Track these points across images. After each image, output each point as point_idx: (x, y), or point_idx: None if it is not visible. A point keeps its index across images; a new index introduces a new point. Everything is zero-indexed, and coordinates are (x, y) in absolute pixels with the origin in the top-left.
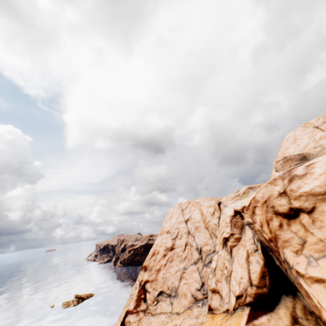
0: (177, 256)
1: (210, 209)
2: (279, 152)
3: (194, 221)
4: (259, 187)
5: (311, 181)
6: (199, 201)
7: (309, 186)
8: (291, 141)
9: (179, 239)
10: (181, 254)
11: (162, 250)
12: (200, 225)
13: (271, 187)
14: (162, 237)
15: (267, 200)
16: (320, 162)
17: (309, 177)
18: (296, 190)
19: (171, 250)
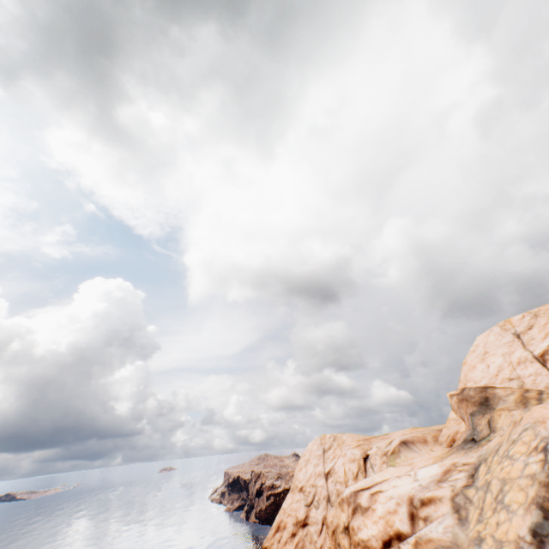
0: (309, 541)
1: (353, 465)
2: (462, 372)
3: (336, 480)
4: (421, 441)
5: (371, 524)
6: (344, 443)
7: (368, 532)
8: (479, 354)
9: (315, 507)
10: (316, 539)
11: (290, 523)
12: (342, 490)
13: (339, 510)
14: (292, 497)
15: (335, 531)
16: (384, 494)
17: (371, 515)
18: (356, 531)
19: (303, 527)
